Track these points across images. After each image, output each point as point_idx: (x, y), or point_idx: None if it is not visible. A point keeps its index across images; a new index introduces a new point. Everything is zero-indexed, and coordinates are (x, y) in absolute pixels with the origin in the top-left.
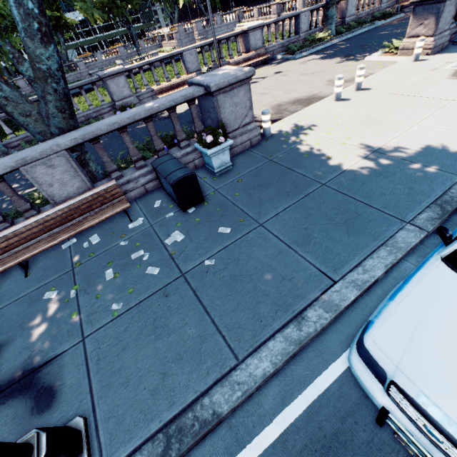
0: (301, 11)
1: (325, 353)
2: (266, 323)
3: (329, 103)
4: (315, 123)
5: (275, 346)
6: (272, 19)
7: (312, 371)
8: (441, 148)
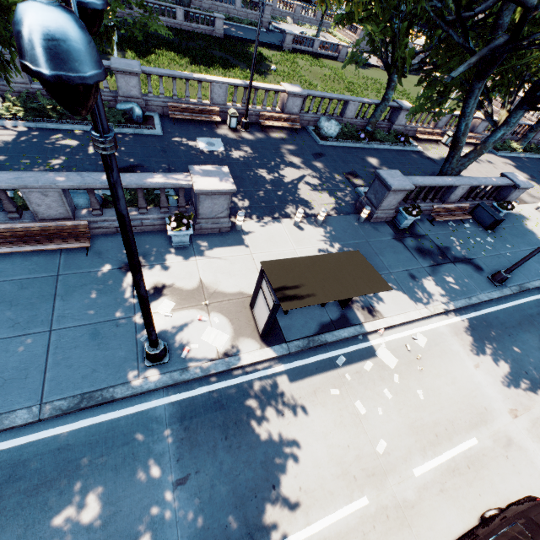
0: None
1: None
2: (534, 277)
3: (532, 209)
4: (528, 217)
5: (538, 282)
6: (496, 118)
7: None
8: None
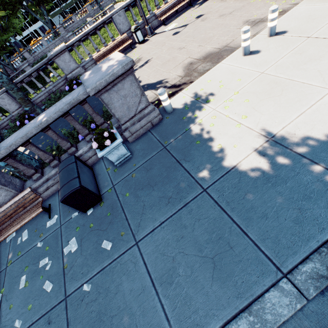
0: None
1: None
2: None
3: (236, 60)
4: (217, 91)
5: None
6: None
7: None
8: None
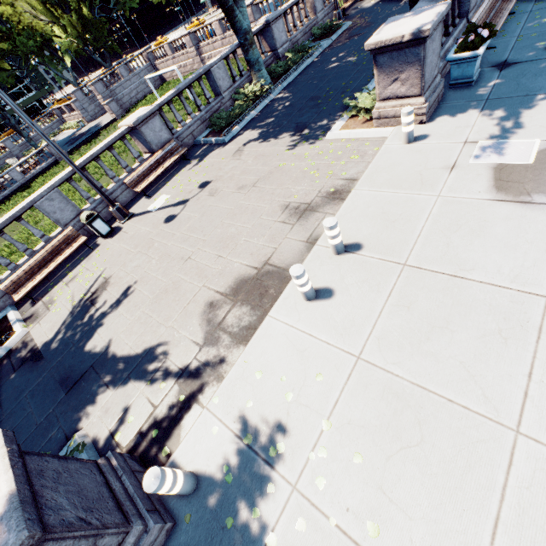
0: (210, 64)
1: None
2: None
3: (297, 311)
4: (284, 413)
5: None
6: (170, 91)
7: None
8: None
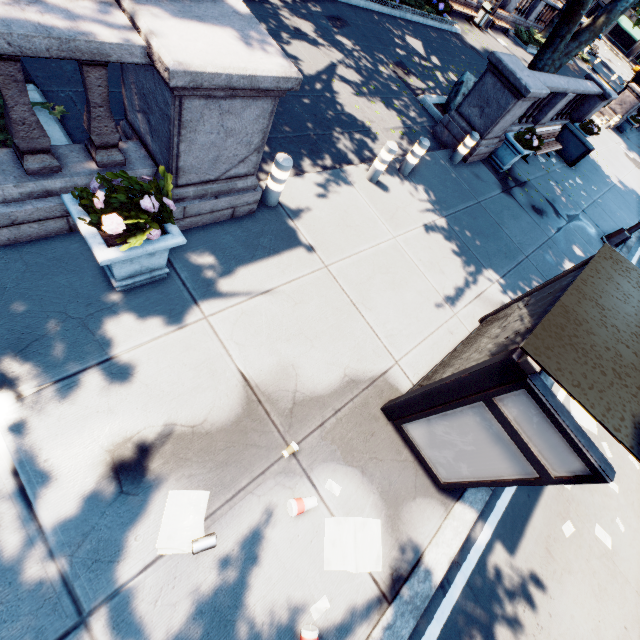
0: None
1: (637, 244)
2: None
3: None
4: None
5: (633, 236)
6: None
7: (637, 247)
8: (637, 193)
